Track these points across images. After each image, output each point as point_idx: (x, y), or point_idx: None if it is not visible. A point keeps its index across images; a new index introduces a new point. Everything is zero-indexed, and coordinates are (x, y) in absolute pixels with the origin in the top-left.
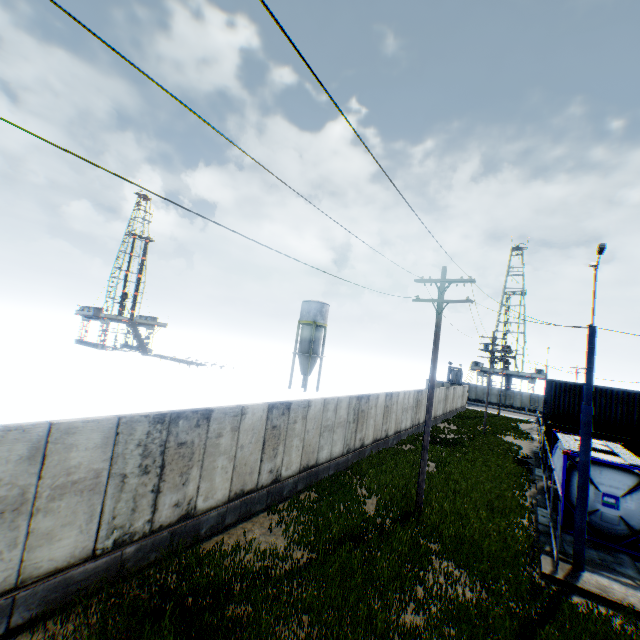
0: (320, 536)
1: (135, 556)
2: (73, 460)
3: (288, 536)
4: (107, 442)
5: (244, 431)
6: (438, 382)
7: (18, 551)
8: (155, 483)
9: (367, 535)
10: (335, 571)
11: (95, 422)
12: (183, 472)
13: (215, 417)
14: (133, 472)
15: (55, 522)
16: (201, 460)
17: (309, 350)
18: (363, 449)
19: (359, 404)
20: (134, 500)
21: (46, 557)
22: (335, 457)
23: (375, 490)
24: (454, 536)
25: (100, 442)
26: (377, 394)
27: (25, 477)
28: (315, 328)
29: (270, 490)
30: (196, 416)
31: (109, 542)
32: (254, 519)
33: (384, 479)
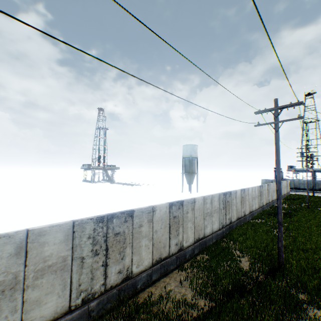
0: (214, 288)
1: (97, 307)
2: (46, 252)
3: (193, 288)
4: (67, 238)
5: (156, 221)
6: (268, 180)
7: (18, 314)
8: (103, 260)
9: (248, 288)
10: (231, 320)
11: (57, 226)
12: (120, 251)
13: (136, 215)
14: (88, 255)
15: (40, 292)
16: (131, 242)
17: (190, 171)
18: (231, 224)
19: (225, 197)
20: (91, 272)
21: (38, 315)
22: (215, 231)
23: (245, 252)
24: (316, 287)
25: (63, 238)
26: (235, 190)
27: (15, 266)
28: (191, 159)
29: (177, 256)
30: (124, 215)
31: (79, 300)
32: (170, 275)
33: (249, 243)
